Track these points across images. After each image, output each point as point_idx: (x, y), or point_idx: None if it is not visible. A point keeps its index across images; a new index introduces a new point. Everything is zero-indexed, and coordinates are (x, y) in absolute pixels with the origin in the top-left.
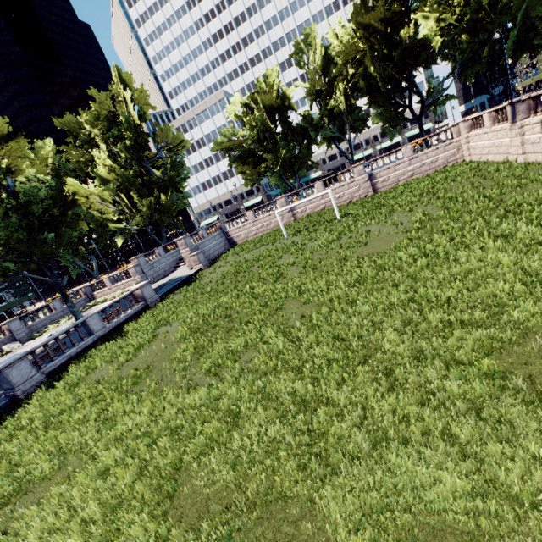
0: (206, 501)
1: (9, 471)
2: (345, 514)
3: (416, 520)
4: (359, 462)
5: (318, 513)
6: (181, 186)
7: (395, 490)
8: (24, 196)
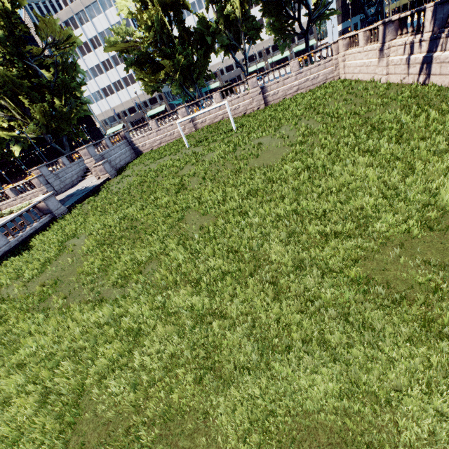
0: (107, 424)
1: None
2: (235, 423)
3: (294, 420)
4: (248, 372)
5: (211, 425)
6: (77, 91)
7: (277, 394)
8: None
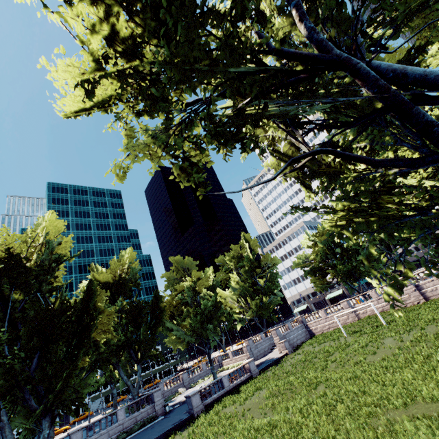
0: None
1: (199, 437)
2: None
3: None
4: None
5: None
6: (275, 289)
7: None
8: (203, 305)
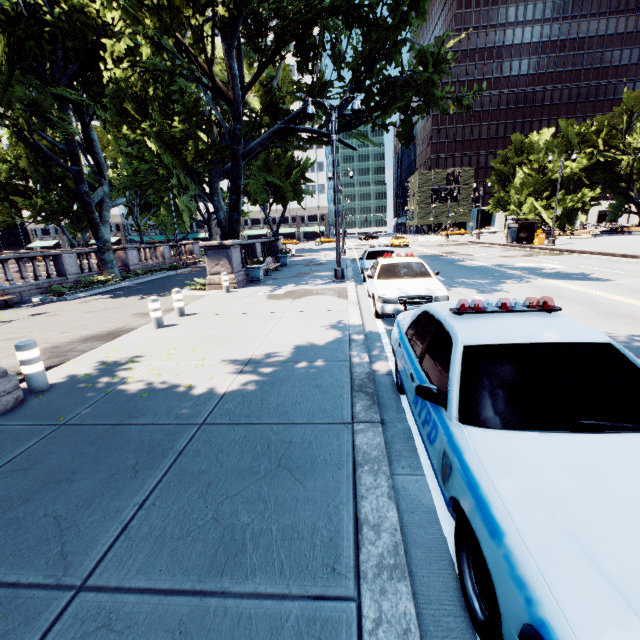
0: None
1: None
2: None
3: None
4: None
5: None
6: None
7: None
8: None
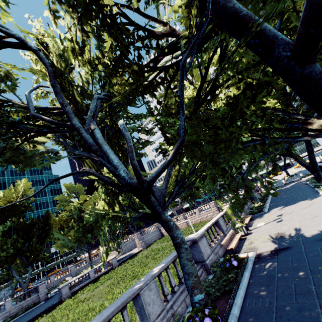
0: None
1: (53, 319)
2: None
3: None
4: None
5: None
6: None
7: None
8: (85, 220)
